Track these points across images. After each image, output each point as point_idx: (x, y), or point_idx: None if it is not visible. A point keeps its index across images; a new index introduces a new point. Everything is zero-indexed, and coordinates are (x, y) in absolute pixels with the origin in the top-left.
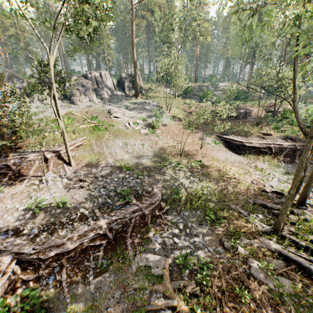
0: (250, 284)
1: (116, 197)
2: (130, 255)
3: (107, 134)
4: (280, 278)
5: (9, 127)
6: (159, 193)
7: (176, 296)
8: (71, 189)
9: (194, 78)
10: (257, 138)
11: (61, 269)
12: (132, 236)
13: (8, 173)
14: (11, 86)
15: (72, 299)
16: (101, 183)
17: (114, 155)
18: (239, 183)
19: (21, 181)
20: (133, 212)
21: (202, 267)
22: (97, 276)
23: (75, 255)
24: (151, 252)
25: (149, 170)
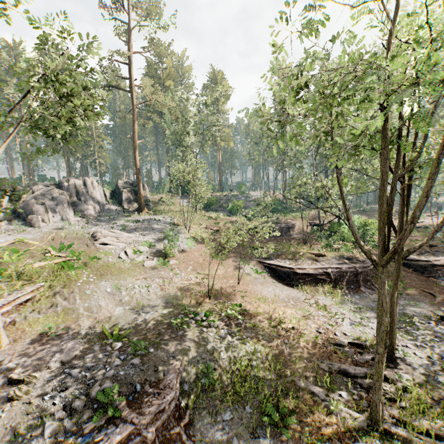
0: None
1: (86, 411)
2: None
3: (86, 274)
4: None
5: None
6: (176, 382)
7: None
8: None
9: (219, 186)
10: (308, 260)
11: None
12: None
13: None
14: None
15: None
16: (59, 379)
17: (94, 312)
18: (301, 335)
19: None
20: (121, 441)
21: None
22: None
23: None
24: None
25: (157, 335)
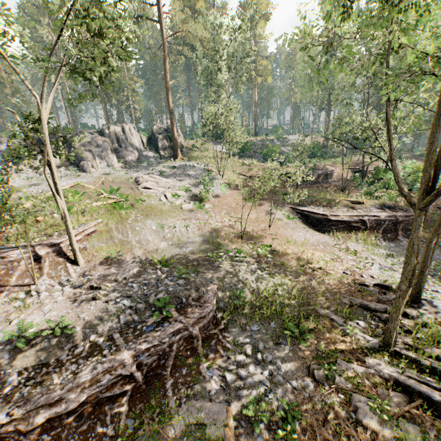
0: (360, 439)
1: (147, 311)
2: (172, 405)
3: (134, 214)
4: (403, 422)
5: None
6: (213, 300)
7: None
8: (77, 302)
9: (254, 130)
10: (344, 208)
11: None
12: (174, 373)
13: None
14: None
15: None
16: (125, 289)
17: (144, 244)
18: (327, 274)
19: None
20: (174, 333)
21: (284, 417)
22: None
23: (80, 415)
24: (205, 397)
25: (197, 265)
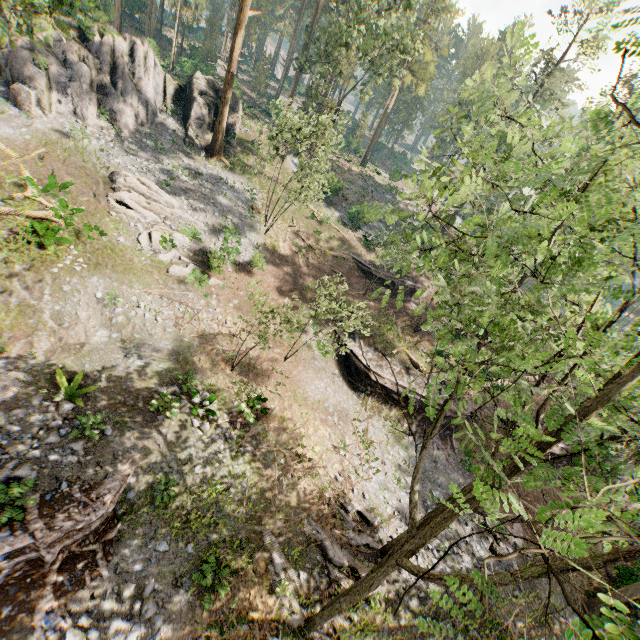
0: None
1: None
2: None
3: (74, 254)
4: None
5: None
6: (117, 492)
7: None
8: None
9: (364, 156)
10: (398, 365)
11: None
12: None
13: None
14: None
15: None
16: None
17: (65, 326)
18: (313, 474)
19: None
20: (11, 553)
21: None
22: None
23: None
24: None
25: (130, 407)
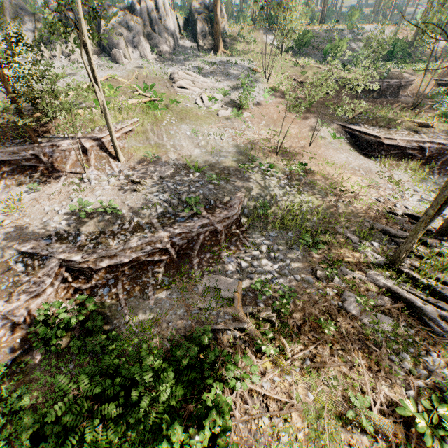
0: (339, 318)
1: (180, 207)
2: (197, 275)
3: (169, 116)
4: (380, 315)
5: (27, 97)
6: (239, 206)
7: (247, 320)
8: (121, 192)
9: (321, 14)
10: (405, 131)
11: (116, 281)
12: (200, 255)
13: (38, 166)
14: (17, 27)
15: (130, 311)
16: (161, 186)
17: (178, 149)
18: (358, 199)
19: (56, 178)
20: (202, 226)
21: (283, 295)
22: (157, 292)
23: (131, 268)
24: (223, 274)
25: (227, 174)
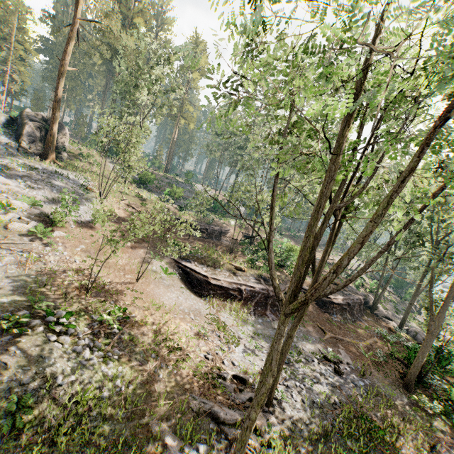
0: None
1: None
2: None
3: None
4: None
5: None
6: None
7: None
8: None
9: (166, 166)
10: (227, 272)
11: None
12: None
13: None
14: None
15: None
16: None
17: None
18: (185, 359)
19: None
20: None
21: None
22: None
23: None
24: None
25: None
